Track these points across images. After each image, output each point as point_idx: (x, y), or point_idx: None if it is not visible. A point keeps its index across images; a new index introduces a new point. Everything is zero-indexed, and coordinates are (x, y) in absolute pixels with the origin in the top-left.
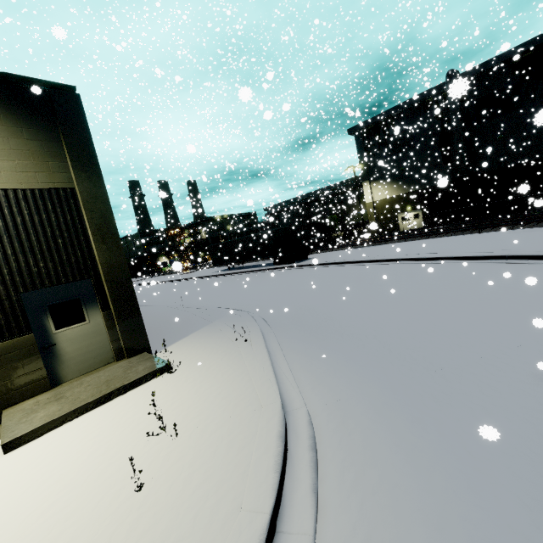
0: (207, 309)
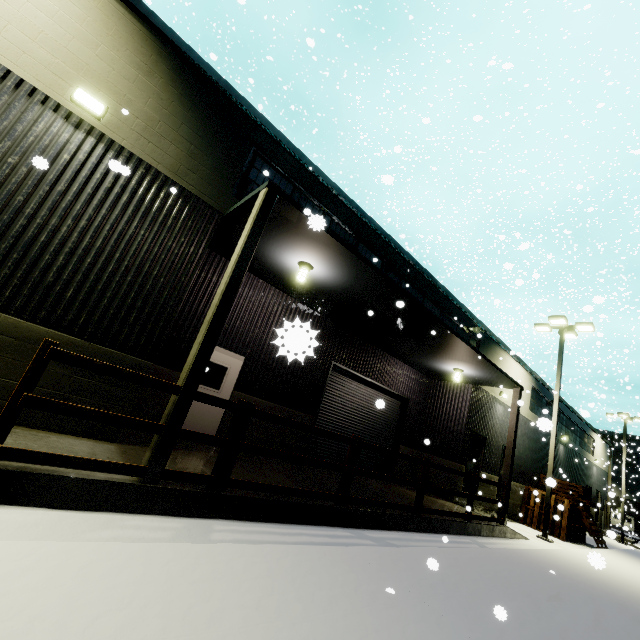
0: None
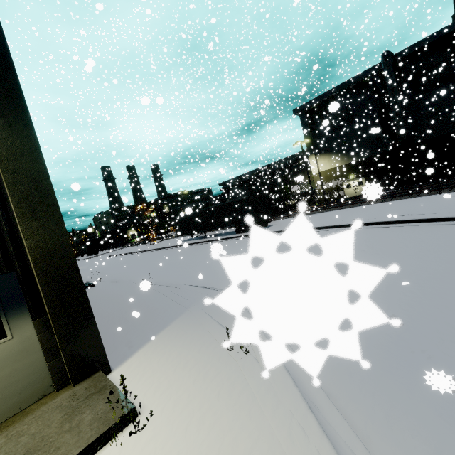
0: (178, 287)
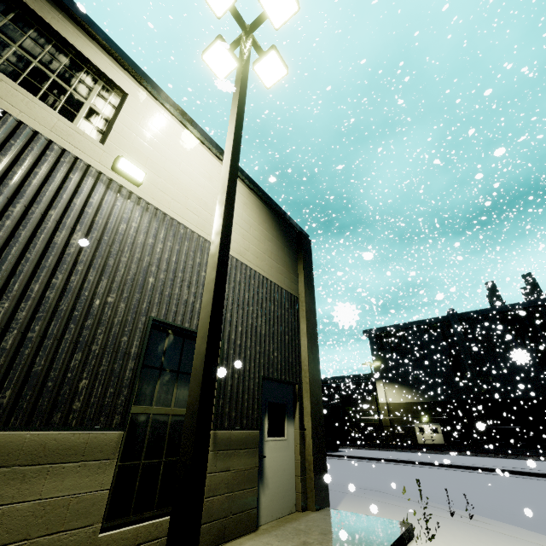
0: None
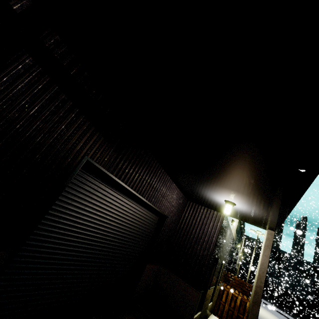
0: None
